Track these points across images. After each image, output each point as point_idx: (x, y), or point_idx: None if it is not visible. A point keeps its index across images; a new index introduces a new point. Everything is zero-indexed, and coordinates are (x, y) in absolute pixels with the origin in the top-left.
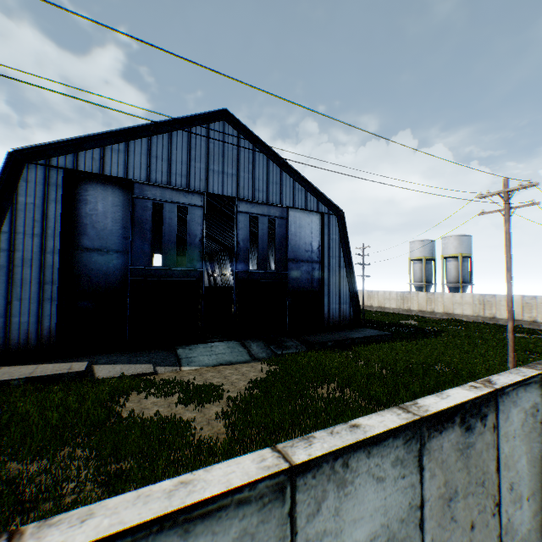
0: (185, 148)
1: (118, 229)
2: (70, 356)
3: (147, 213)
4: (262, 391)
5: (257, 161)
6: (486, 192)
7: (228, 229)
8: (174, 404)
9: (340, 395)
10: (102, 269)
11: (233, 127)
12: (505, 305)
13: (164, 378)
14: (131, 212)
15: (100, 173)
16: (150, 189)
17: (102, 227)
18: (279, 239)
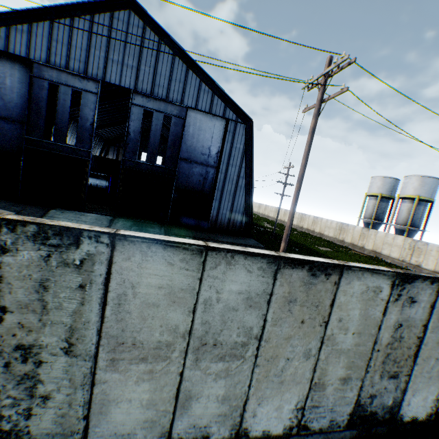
0: (86, 35)
1: (23, 104)
2: None
3: (44, 93)
4: None
5: (162, 56)
6: (310, 79)
7: None
8: None
9: None
10: (8, 135)
11: (138, 17)
12: (435, 256)
13: None
14: (29, 89)
15: (5, 51)
16: (48, 70)
17: (10, 100)
18: (172, 137)
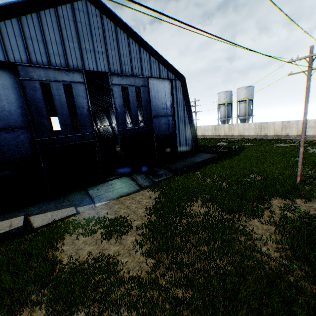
0: (56, 29)
1: (15, 109)
2: (8, 213)
3: (38, 93)
4: (157, 217)
5: (120, 39)
6: (296, 58)
7: (102, 95)
8: (99, 240)
9: (208, 211)
10: (13, 144)
11: (94, 6)
12: (272, 127)
13: (86, 219)
14: (23, 93)
15: None
16: (34, 70)
17: (0, 109)
18: (144, 102)
